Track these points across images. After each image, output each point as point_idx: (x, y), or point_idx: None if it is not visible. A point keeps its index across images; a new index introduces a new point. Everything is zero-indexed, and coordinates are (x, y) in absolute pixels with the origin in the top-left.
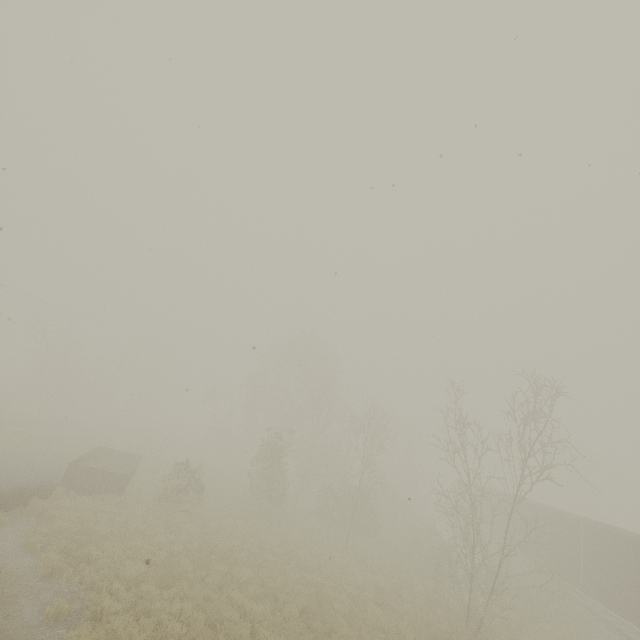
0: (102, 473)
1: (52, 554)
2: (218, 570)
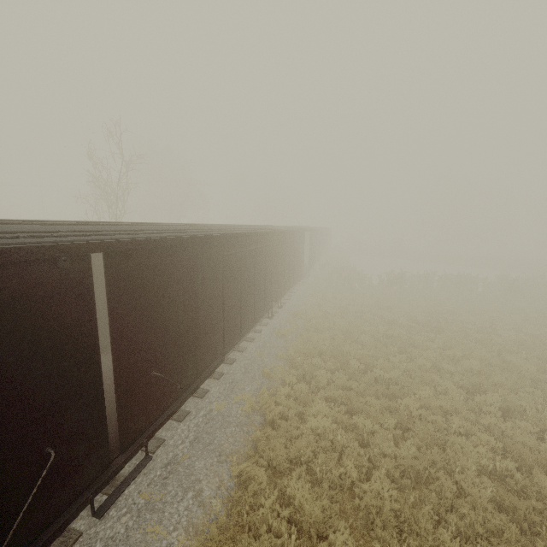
0: None
1: None
2: None
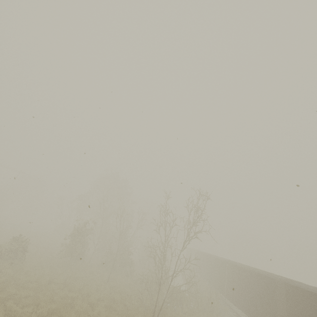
0: None
1: None
2: (9, 292)
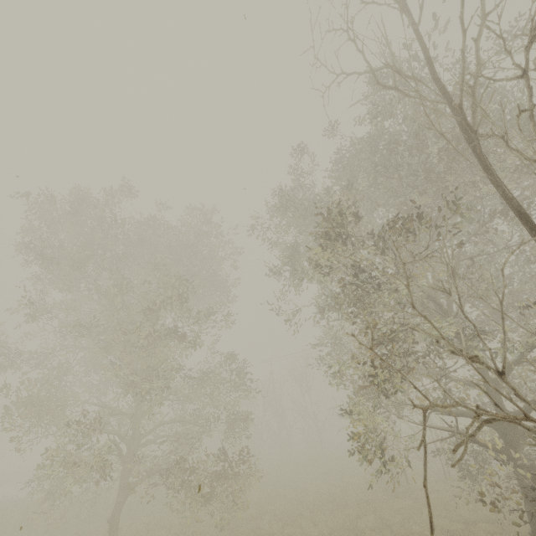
0: None
1: None
2: None
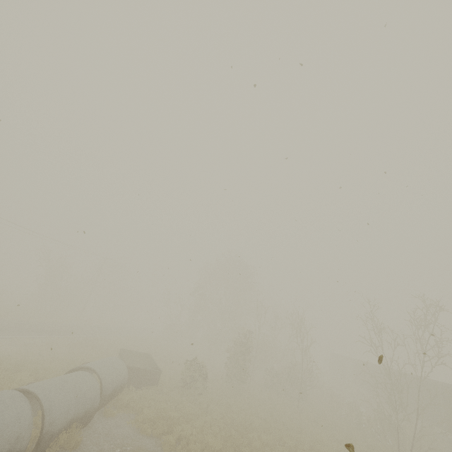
0: (145, 371)
1: (169, 436)
2: (252, 437)
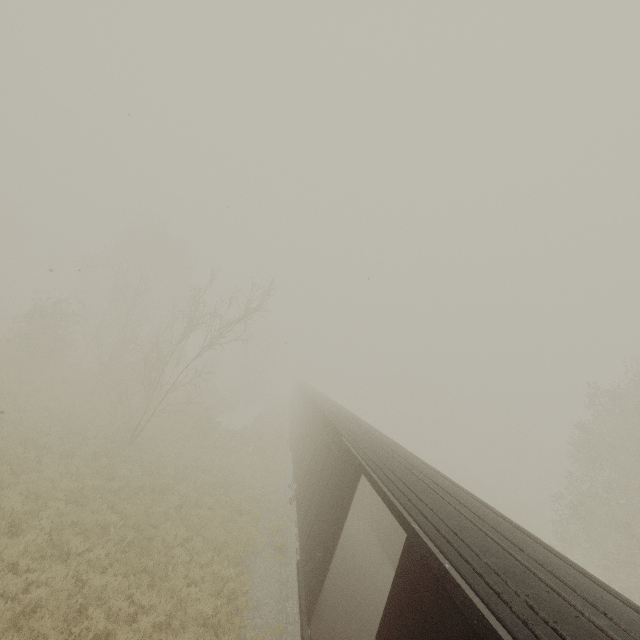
0: None
1: None
2: None
